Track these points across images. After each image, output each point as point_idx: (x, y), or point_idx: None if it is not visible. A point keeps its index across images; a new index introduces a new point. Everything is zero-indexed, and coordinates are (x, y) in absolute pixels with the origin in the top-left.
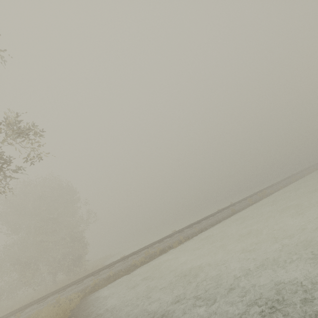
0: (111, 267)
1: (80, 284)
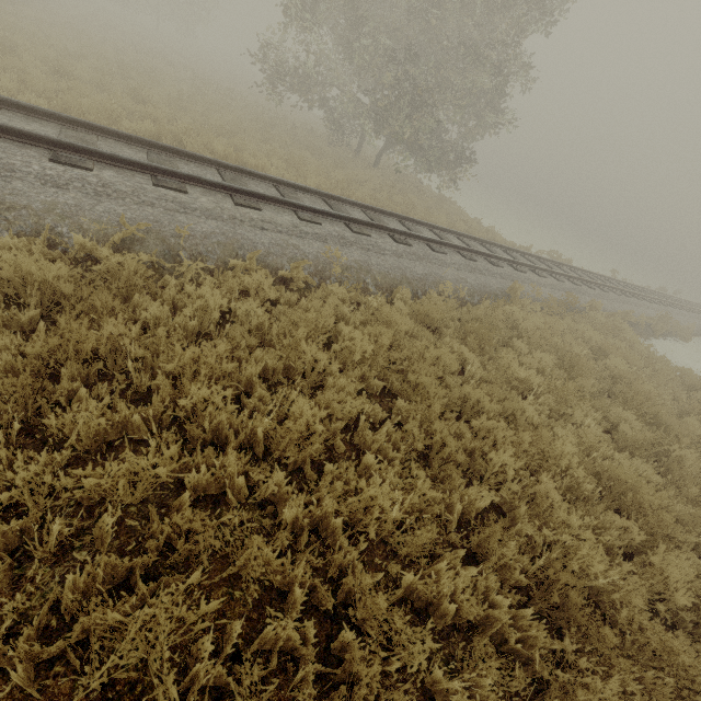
0: (606, 292)
1: (583, 290)
